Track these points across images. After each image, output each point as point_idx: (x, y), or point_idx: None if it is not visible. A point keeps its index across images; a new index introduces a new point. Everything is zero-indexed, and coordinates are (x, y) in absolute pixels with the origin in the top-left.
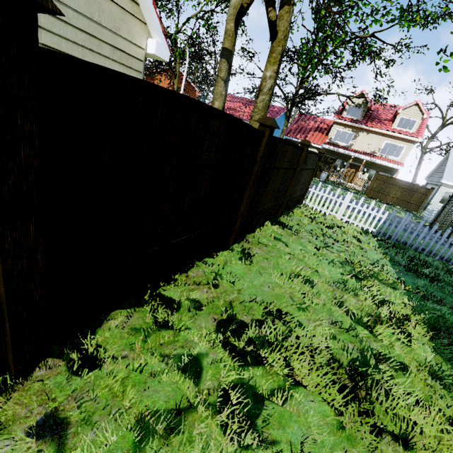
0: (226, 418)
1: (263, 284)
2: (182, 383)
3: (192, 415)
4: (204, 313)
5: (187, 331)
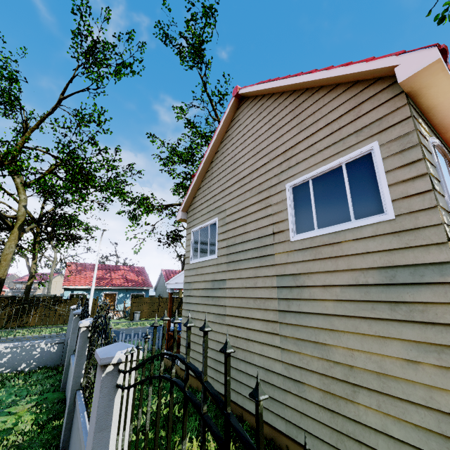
0: None
1: None
2: None
3: None
4: None
5: None
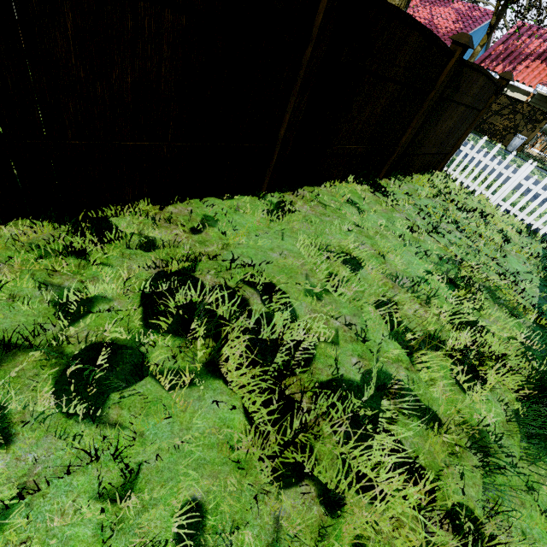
0: (72, 376)
1: (275, 249)
2: (46, 320)
3: (28, 356)
4: (150, 256)
5: (101, 267)
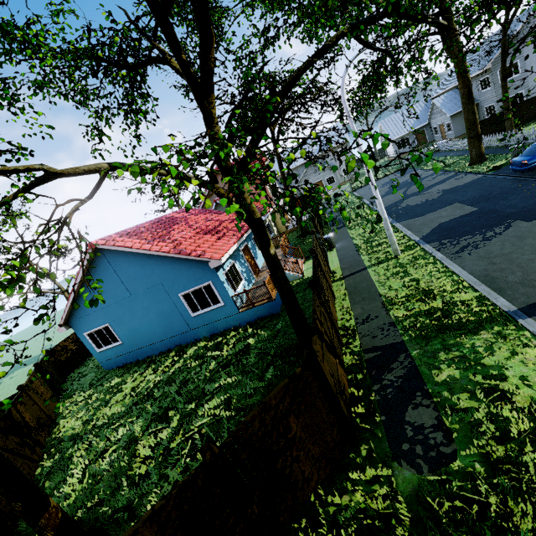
0: None
1: None
2: None
3: None
4: None
5: None
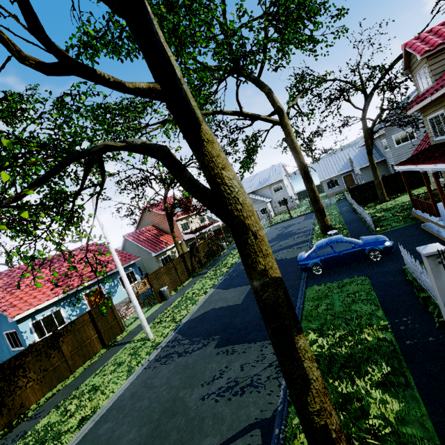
0: None
1: None
2: None
3: None
4: None
5: None
